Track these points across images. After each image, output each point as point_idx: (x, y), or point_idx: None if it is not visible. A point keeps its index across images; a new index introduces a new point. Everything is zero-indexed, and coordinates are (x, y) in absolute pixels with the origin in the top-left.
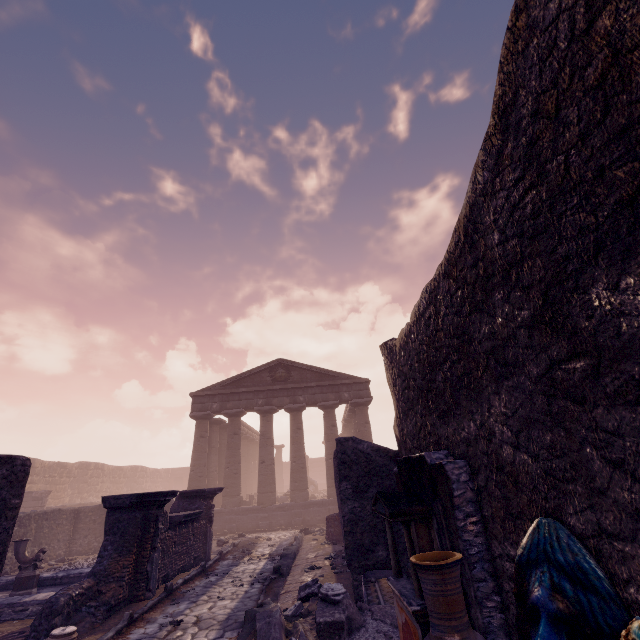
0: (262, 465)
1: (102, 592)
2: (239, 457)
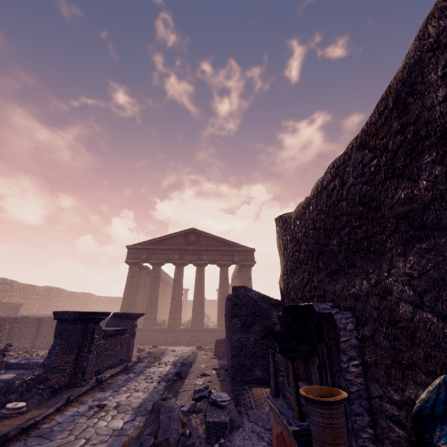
0: (173, 300)
1: (49, 379)
2: (158, 293)
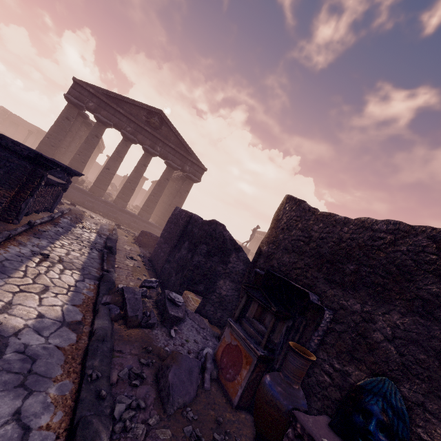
0: (106, 170)
1: None
2: (91, 154)
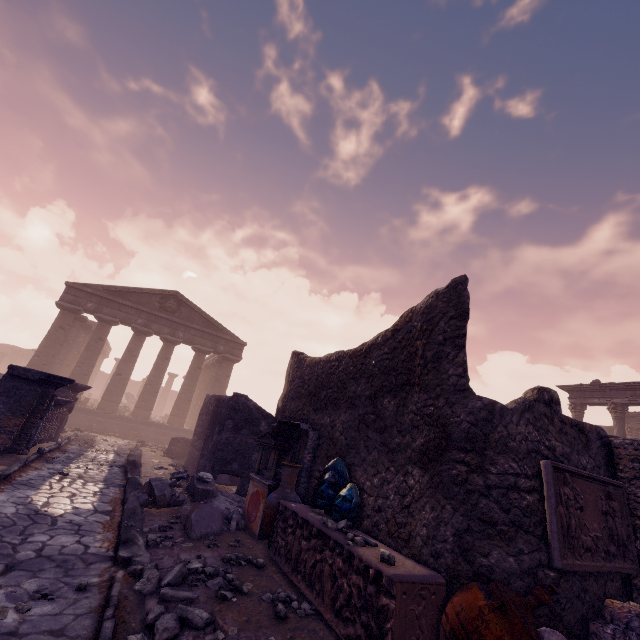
0: (117, 377)
1: None
2: (95, 361)
